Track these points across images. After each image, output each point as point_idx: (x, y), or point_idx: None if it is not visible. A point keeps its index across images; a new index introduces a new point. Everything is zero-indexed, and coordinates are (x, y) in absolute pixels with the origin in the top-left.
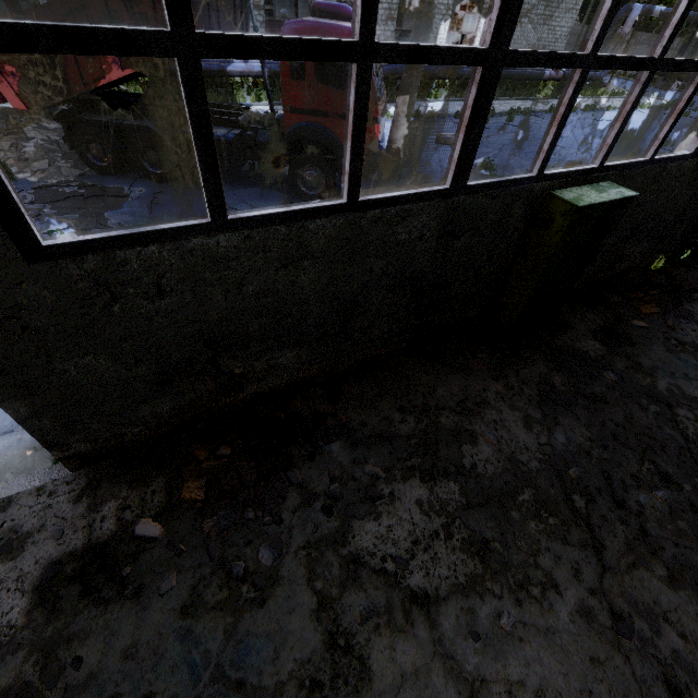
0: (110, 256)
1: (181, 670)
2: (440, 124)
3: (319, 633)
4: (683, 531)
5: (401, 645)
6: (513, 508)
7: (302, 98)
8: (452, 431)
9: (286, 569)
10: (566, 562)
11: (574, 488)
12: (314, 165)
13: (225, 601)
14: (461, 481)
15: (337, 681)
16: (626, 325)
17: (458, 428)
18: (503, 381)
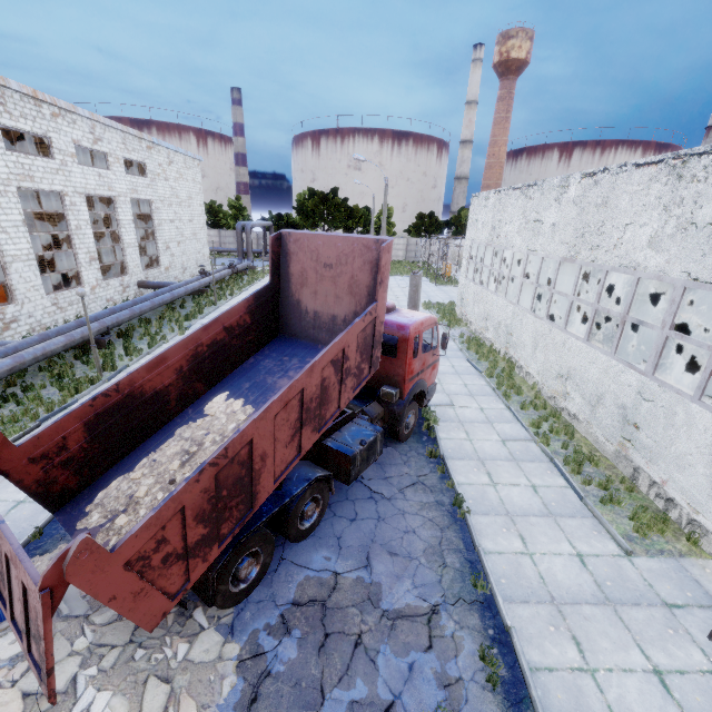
0: None
1: None
2: None
3: None
4: None
5: None
6: None
7: (415, 368)
8: None
9: None
10: None
11: None
12: (412, 409)
13: None
14: None
15: None
16: None
17: None
18: None
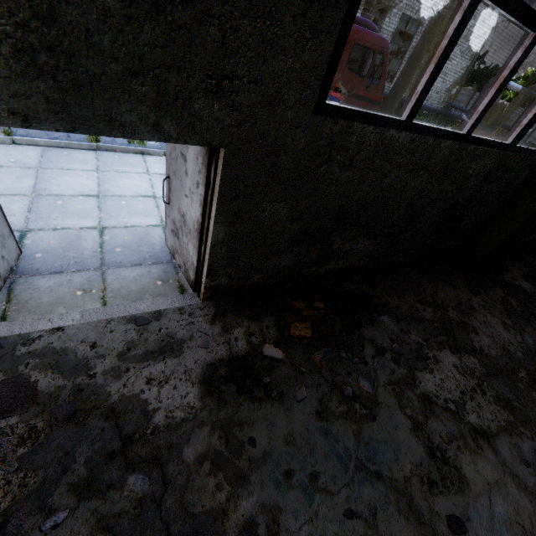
0: (349, 125)
1: (332, 458)
2: None
3: (420, 445)
4: None
5: (480, 462)
6: (517, 381)
7: None
8: (459, 322)
9: (381, 397)
10: None
11: None
12: None
13: (346, 413)
14: (477, 357)
15: (445, 481)
16: None
17: (462, 321)
18: (479, 296)
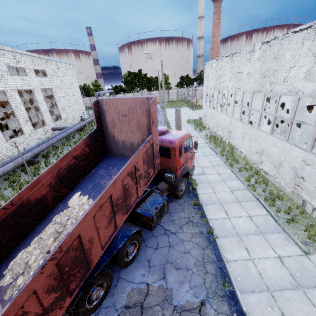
0: None
1: None
2: None
3: None
4: None
5: None
6: None
7: (181, 162)
8: None
9: None
10: None
11: None
12: (183, 181)
13: None
14: None
15: None
16: None
17: None
18: None
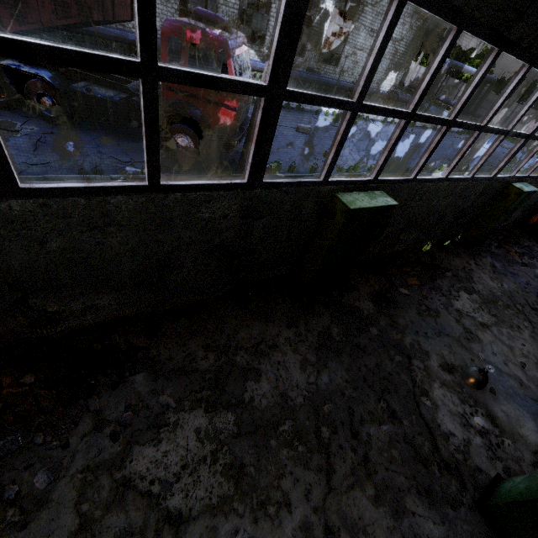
0: None
1: None
2: (303, 117)
3: None
4: (394, 458)
5: None
6: (273, 437)
7: None
8: (242, 368)
9: (58, 493)
10: (302, 484)
11: (324, 420)
12: (186, 134)
13: None
14: (238, 412)
15: None
16: (395, 291)
17: (248, 366)
18: (294, 328)
